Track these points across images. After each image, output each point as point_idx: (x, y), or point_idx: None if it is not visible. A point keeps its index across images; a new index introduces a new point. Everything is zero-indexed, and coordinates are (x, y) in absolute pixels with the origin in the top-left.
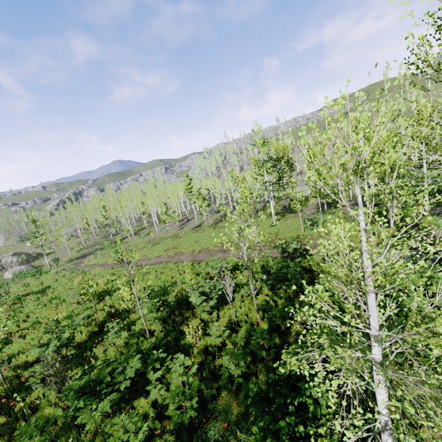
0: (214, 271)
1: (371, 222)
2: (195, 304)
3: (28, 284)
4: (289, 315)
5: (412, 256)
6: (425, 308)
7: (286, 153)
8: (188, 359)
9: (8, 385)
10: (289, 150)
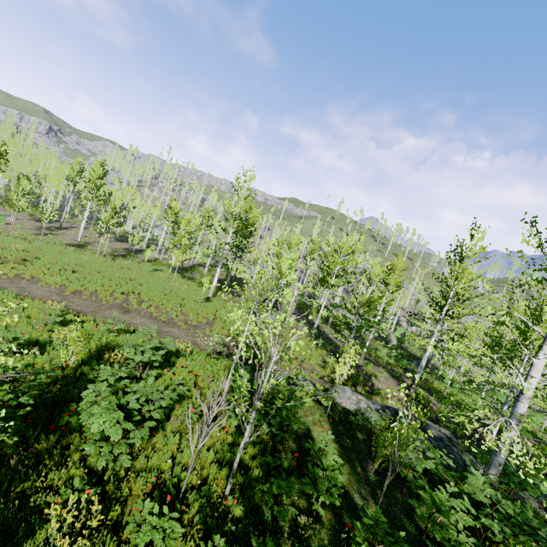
0: (138, 357)
1: (317, 344)
2: (89, 429)
3: None
4: None
5: (379, 410)
6: (453, 511)
7: (253, 222)
8: None
9: None
10: (258, 221)
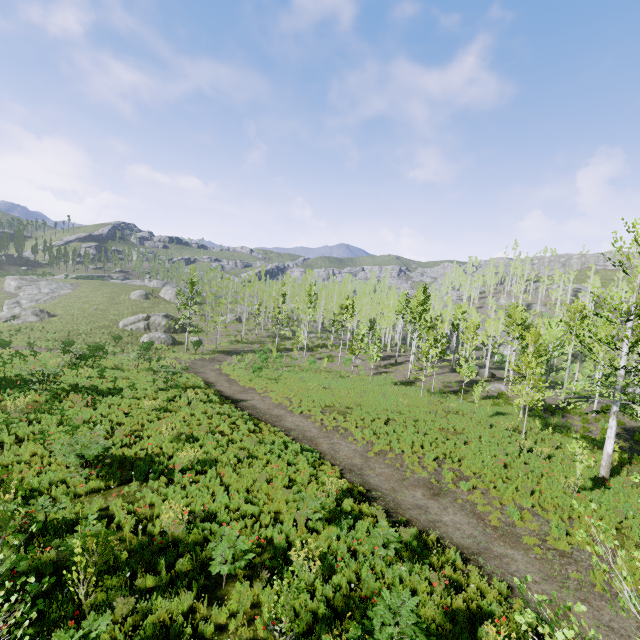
0: None
1: None
2: None
3: (103, 372)
4: None
5: None
6: None
7: None
8: None
9: None
10: None
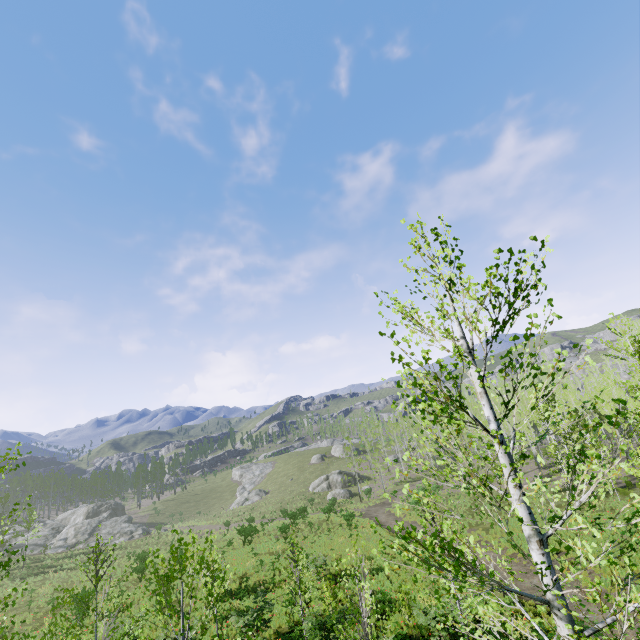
0: (420, 619)
1: None
2: None
3: (311, 525)
4: None
5: None
6: None
7: None
8: None
9: (218, 639)
10: None
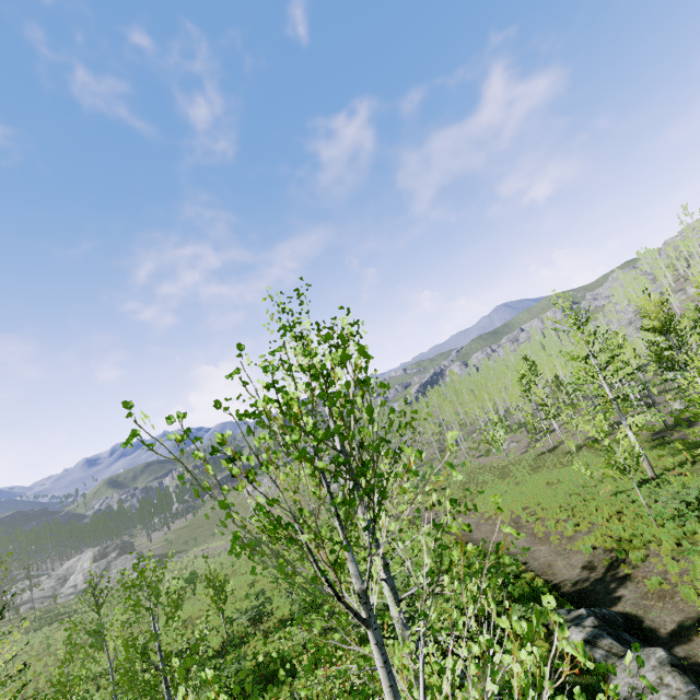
0: None
1: None
2: None
3: None
4: (372, 699)
5: None
6: None
7: None
8: (287, 689)
9: (228, 636)
10: None
